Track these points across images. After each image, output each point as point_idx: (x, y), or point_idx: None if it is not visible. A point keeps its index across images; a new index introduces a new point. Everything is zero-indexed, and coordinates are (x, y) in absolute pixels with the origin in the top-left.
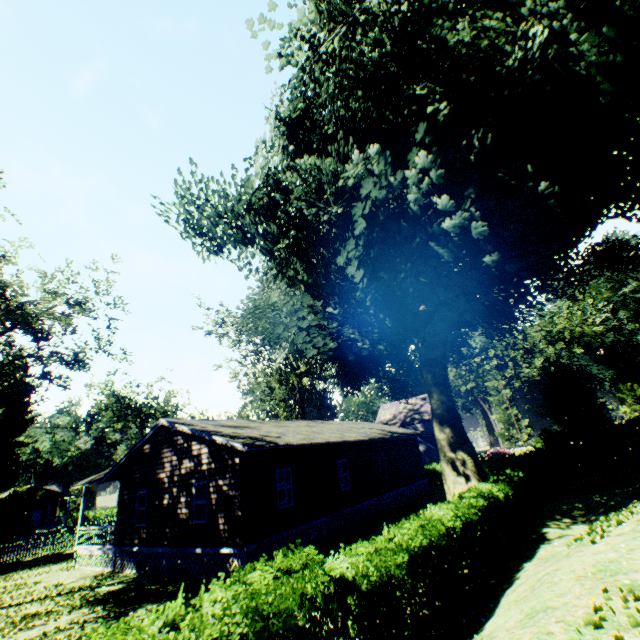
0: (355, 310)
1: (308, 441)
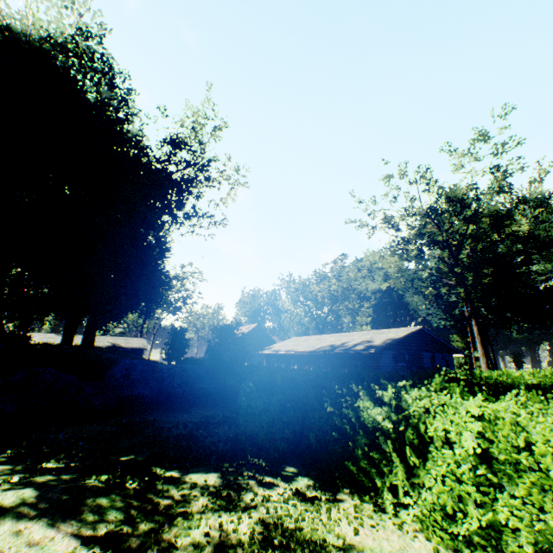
0: None
1: None
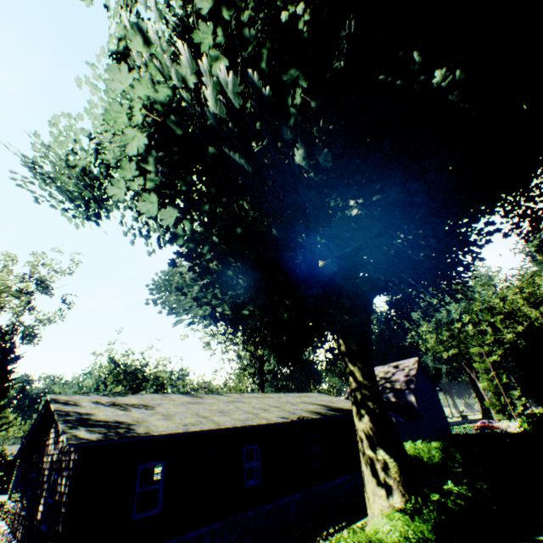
0: (208, 267)
1: (184, 429)
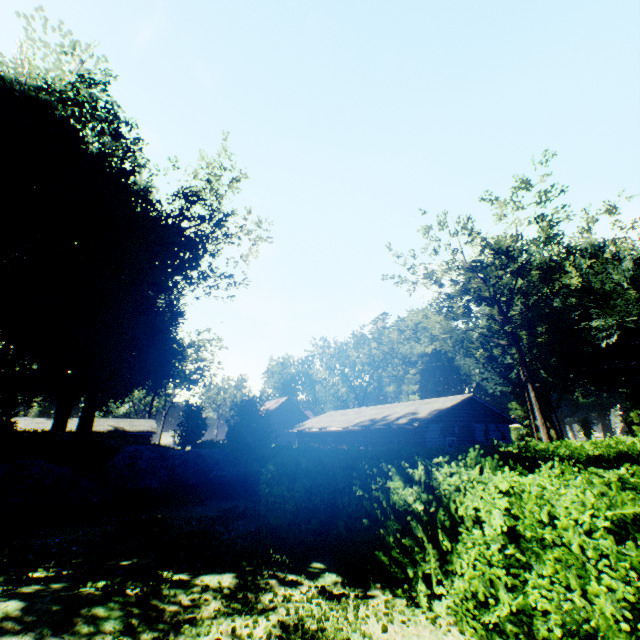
0: None
1: None
